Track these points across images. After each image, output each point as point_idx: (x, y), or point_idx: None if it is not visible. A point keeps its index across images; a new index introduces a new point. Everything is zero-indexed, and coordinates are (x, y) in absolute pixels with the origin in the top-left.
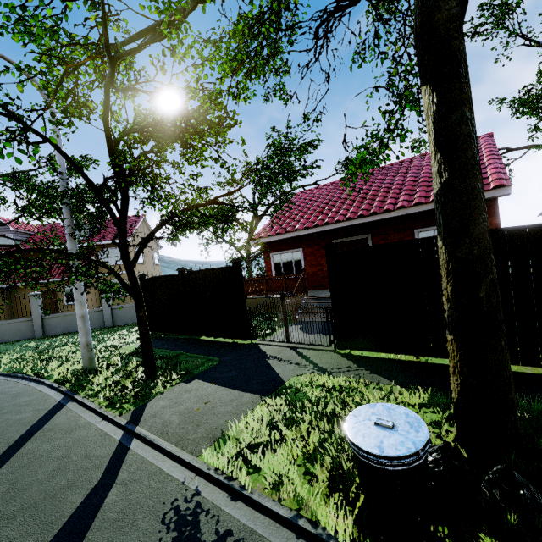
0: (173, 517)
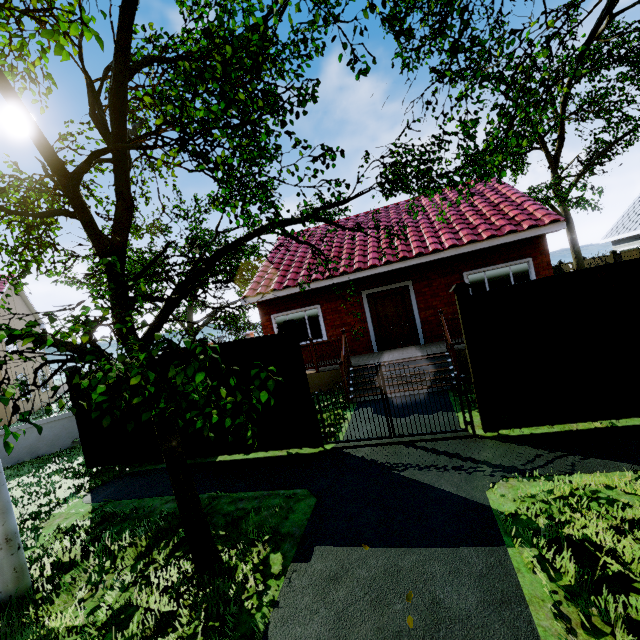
0: None
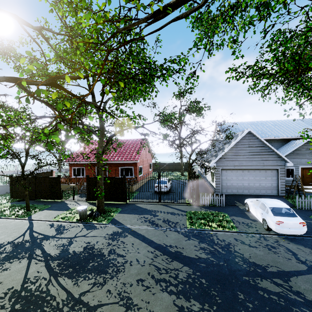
0: (49, 225)
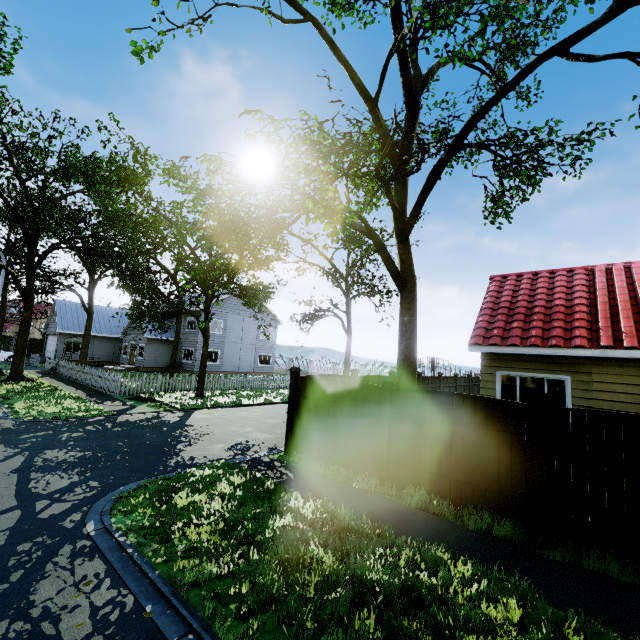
0: None
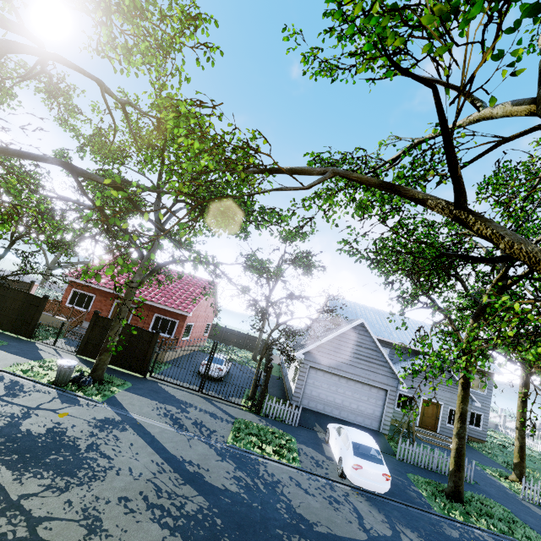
0: None
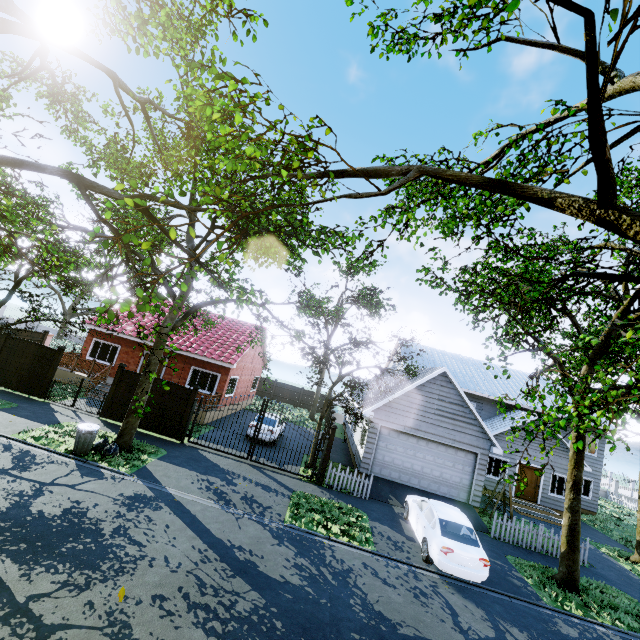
0: (1, 444)
